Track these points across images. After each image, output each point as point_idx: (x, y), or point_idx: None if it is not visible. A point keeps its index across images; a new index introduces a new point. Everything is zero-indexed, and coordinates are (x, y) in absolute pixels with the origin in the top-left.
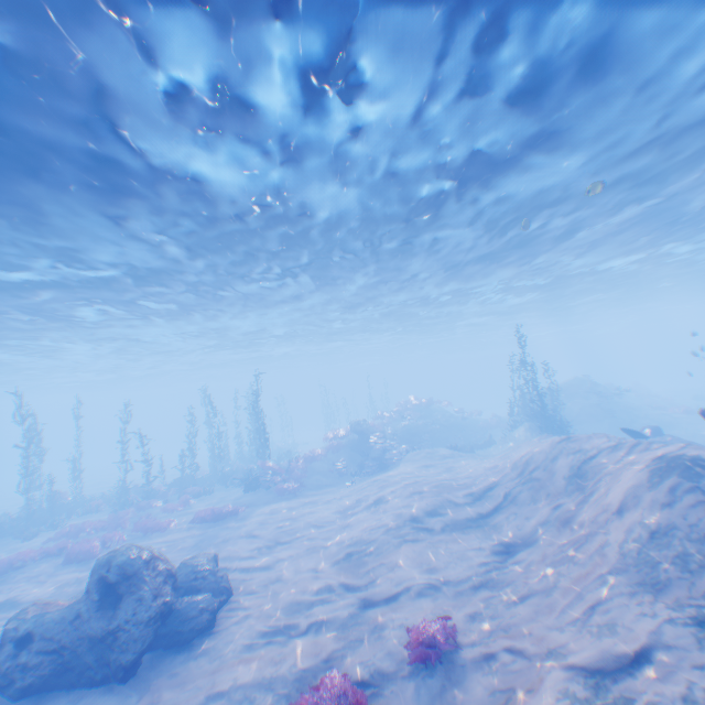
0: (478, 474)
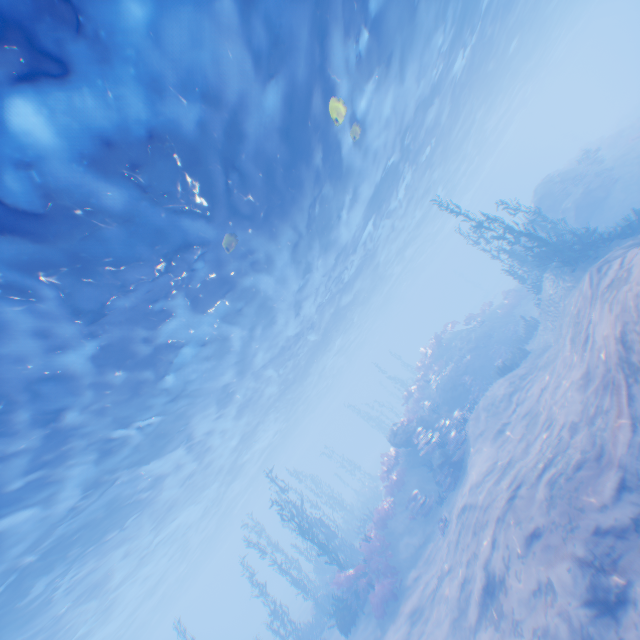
0: (581, 411)
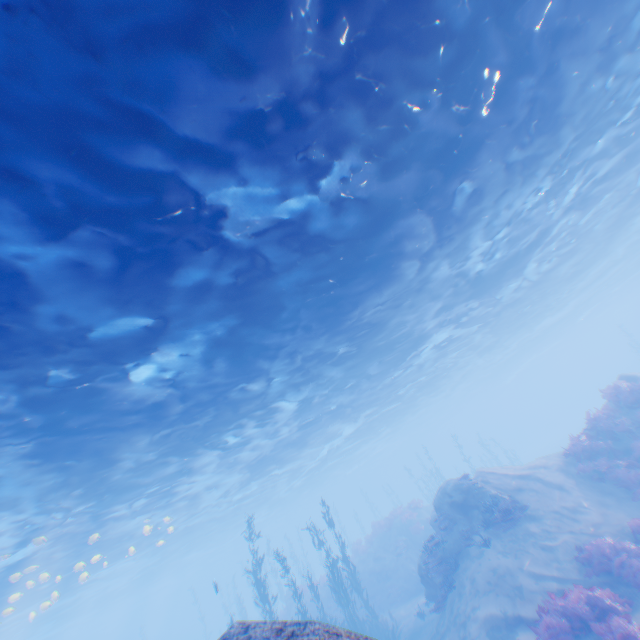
0: None
